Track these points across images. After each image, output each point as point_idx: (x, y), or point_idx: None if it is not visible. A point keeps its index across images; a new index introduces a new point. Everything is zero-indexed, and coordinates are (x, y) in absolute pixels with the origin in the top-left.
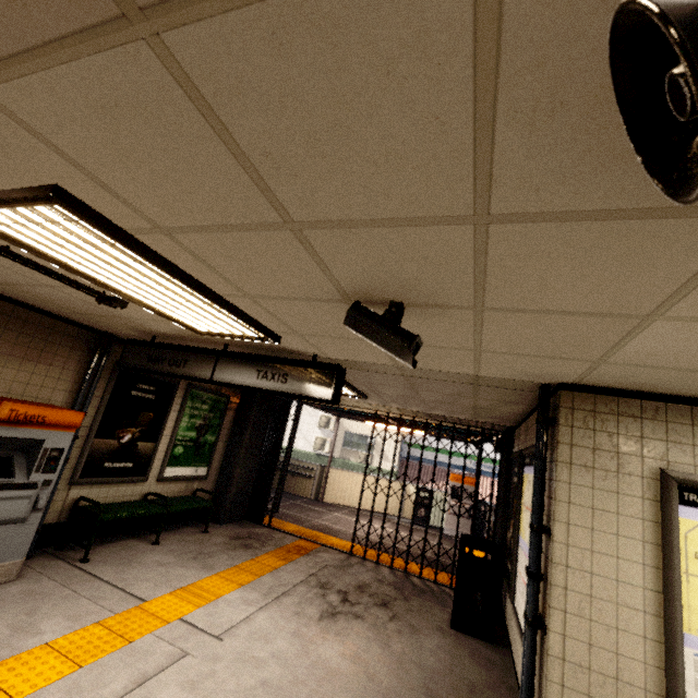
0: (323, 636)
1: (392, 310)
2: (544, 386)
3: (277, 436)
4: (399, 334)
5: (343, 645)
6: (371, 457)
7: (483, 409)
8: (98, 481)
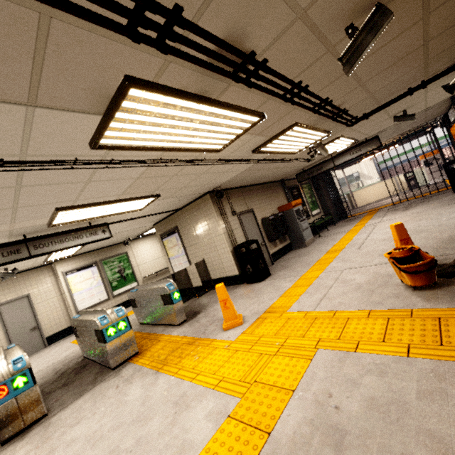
0: (408, 211)
1: (404, 113)
2: (451, 97)
3: (333, 186)
4: (409, 116)
5: (416, 209)
6: (361, 182)
7: (429, 116)
8: None
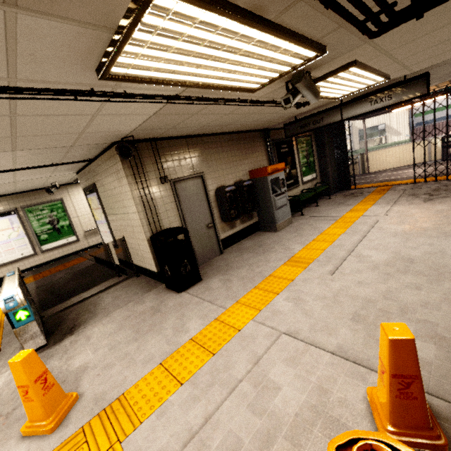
0: (432, 205)
1: None
2: None
3: (341, 144)
4: None
5: (446, 205)
6: (384, 138)
7: None
8: (287, 190)
